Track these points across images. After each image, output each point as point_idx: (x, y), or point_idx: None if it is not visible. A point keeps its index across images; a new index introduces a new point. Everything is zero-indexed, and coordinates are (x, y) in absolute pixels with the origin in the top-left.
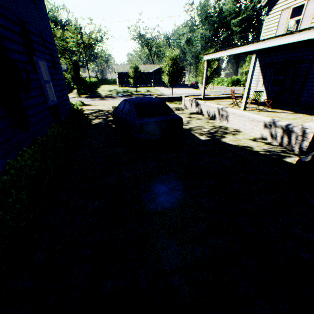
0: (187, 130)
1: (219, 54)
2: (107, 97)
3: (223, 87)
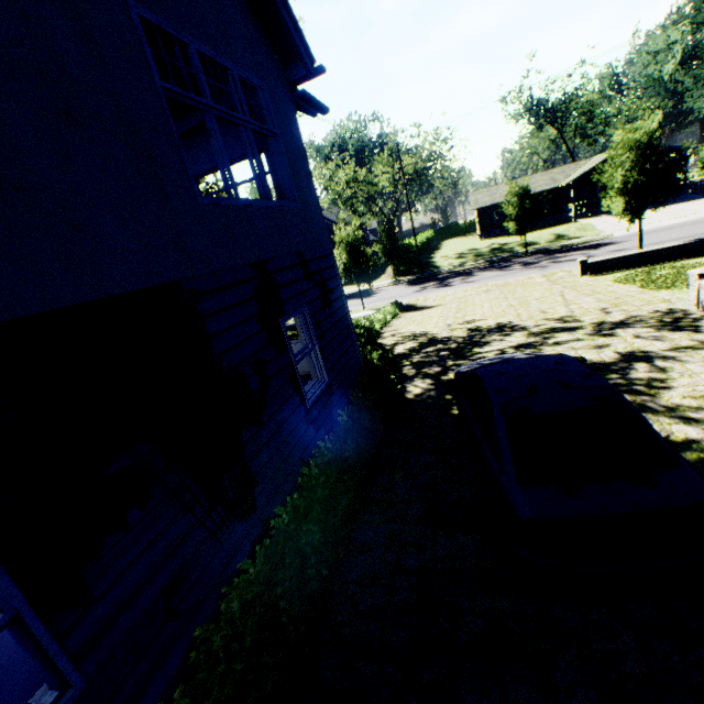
0: None
1: None
2: (452, 275)
3: None
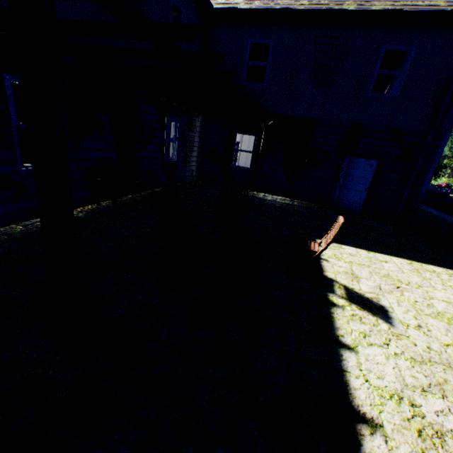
0: None
1: None
2: None
3: None
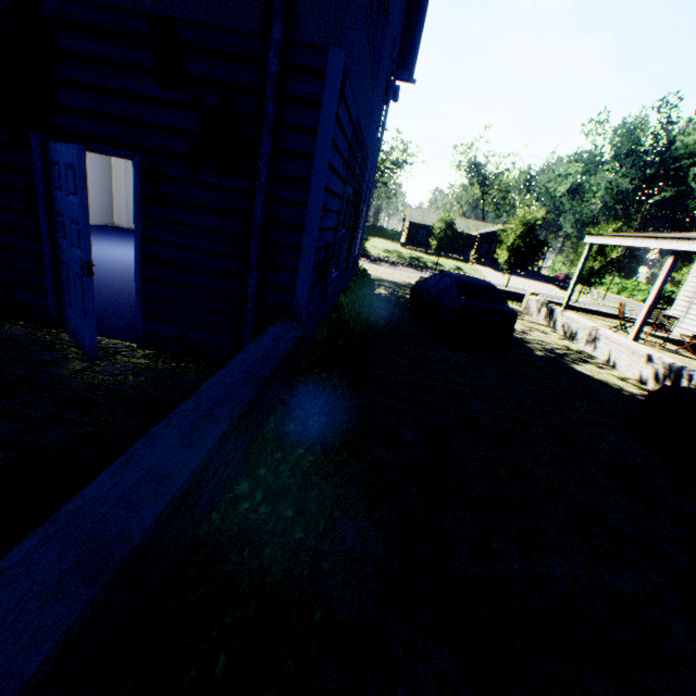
0: (518, 339)
1: (613, 241)
2: (381, 260)
3: (633, 301)
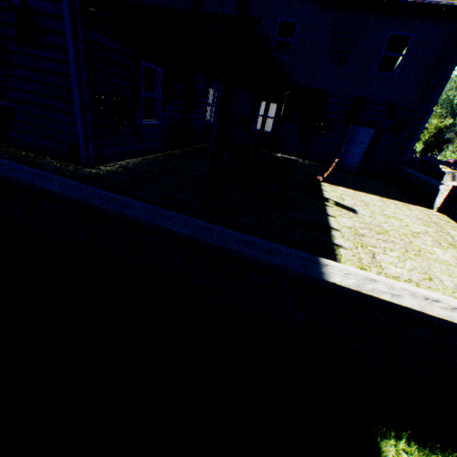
0: None
1: None
2: None
3: None
